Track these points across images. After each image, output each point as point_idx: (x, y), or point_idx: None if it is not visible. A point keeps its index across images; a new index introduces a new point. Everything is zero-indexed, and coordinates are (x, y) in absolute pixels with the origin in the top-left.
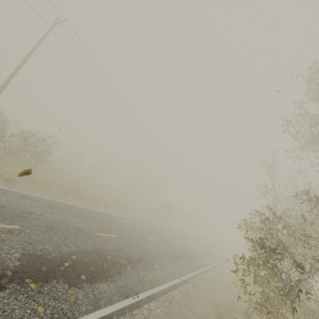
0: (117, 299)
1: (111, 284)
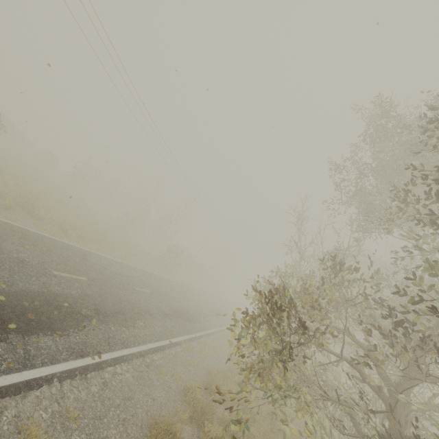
0: (66, 358)
1: (61, 339)
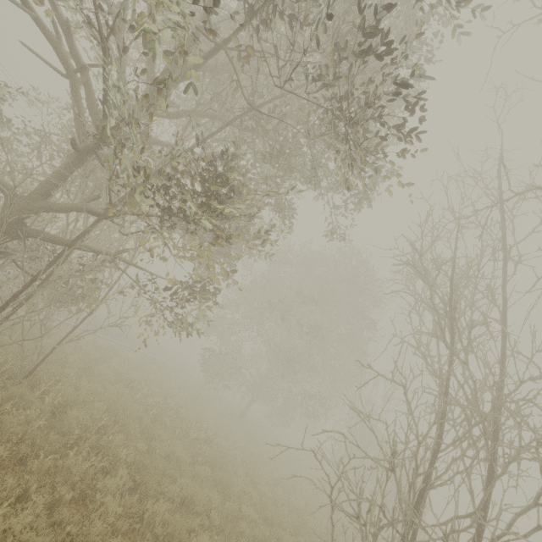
0: None
1: None
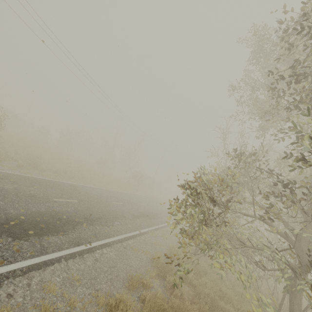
0: (68, 247)
1: (63, 237)
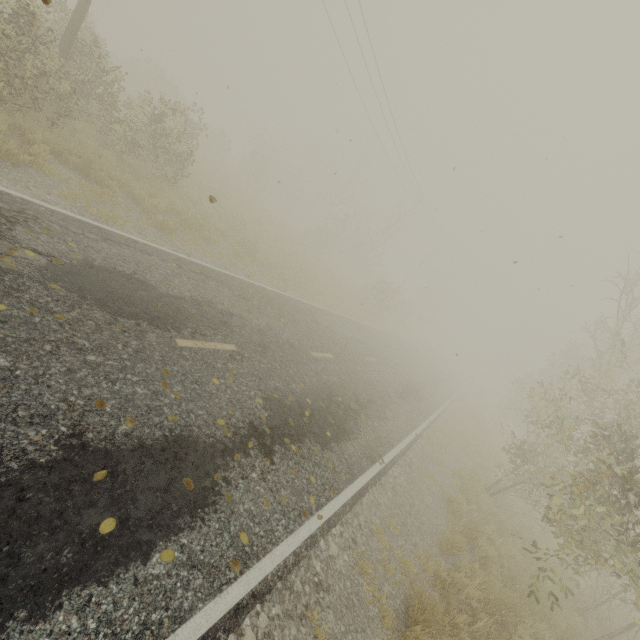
0: (366, 465)
1: (355, 444)
